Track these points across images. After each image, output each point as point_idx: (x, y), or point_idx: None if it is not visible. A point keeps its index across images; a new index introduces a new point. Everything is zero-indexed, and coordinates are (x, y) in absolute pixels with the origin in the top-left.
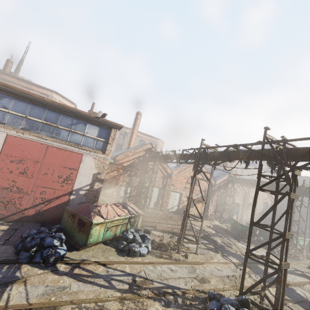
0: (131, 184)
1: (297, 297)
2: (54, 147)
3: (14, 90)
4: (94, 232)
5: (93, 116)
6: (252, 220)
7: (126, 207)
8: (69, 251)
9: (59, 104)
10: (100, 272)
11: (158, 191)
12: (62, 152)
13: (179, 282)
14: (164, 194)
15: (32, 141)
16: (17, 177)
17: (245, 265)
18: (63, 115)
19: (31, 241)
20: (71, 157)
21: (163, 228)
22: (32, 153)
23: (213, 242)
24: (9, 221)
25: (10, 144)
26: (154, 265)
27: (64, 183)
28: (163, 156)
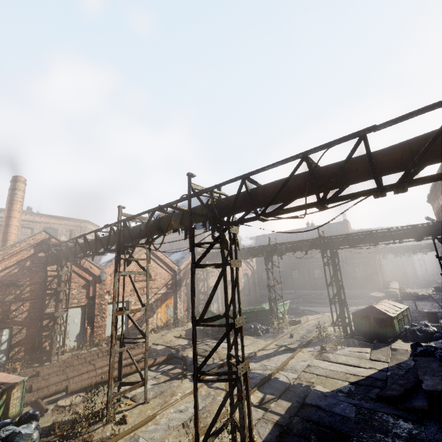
0: (11, 320)
1: (280, 388)
2: None
3: None
4: None
5: None
6: (193, 318)
7: None
8: None
9: None
10: None
11: (81, 312)
12: None
13: None
14: (95, 314)
15: None
16: None
17: (195, 396)
18: None
19: None
20: None
21: (86, 383)
22: None
23: (182, 361)
24: None
25: None
26: None
27: None
28: (70, 248)
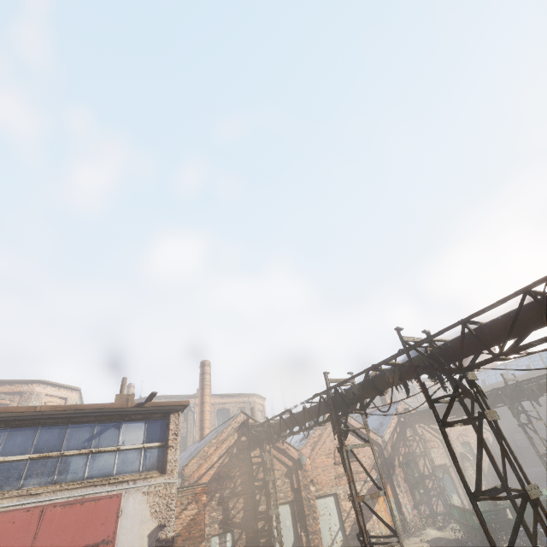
0: (231, 521)
1: None
2: (58, 504)
3: None
4: None
5: (132, 404)
6: (468, 490)
7: None
8: None
9: (65, 408)
10: None
11: (290, 511)
12: (75, 511)
13: None
14: (305, 514)
15: (6, 512)
16: None
17: None
18: (74, 425)
19: None
20: (96, 513)
21: None
22: (5, 544)
23: None
24: None
25: None
26: None
27: None
28: (273, 427)
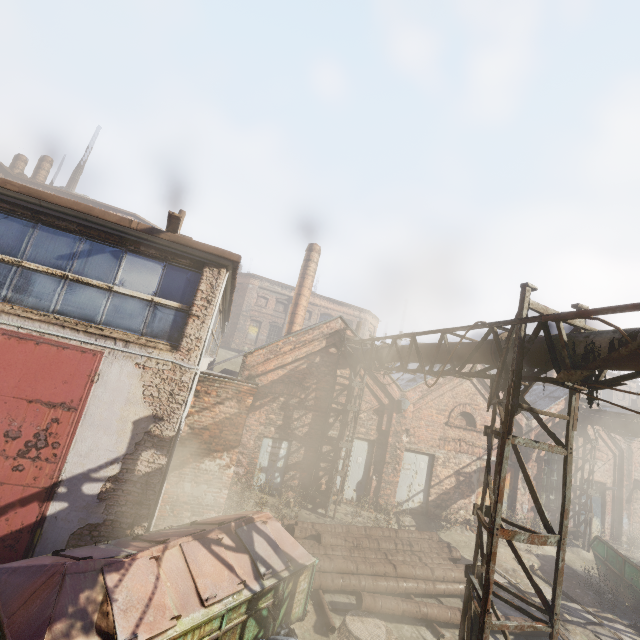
0: (291, 431)
1: None
2: (2, 330)
3: None
4: None
5: (139, 225)
6: None
7: (249, 540)
8: None
9: (22, 189)
10: None
11: (367, 449)
12: (25, 349)
13: None
14: (385, 461)
15: None
16: None
17: None
18: (43, 226)
19: None
20: (57, 364)
21: (388, 607)
22: None
23: None
24: None
25: None
26: None
27: (27, 459)
28: (377, 351)
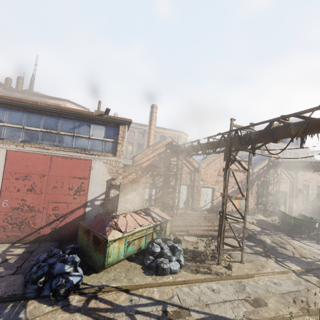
0: (155, 185)
1: None
2: (59, 156)
3: (5, 99)
4: (112, 250)
5: (95, 114)
6: None
7: (149, 213)
8: (87, 274)
9: (55, 107)
10: (121, 302)
11: (186, 188)
12: (68, 161)
13: (225, 309)
14: (194, 192)
15: (34, 153)
16: (25, 194)
17: None
18: (63, 118)
19: (37, 271)
20: (79, 165)
21: (197, 232)
22: (36, 166)
23: (260, 243)
24: (27, 243)
25: (12, 160)
26: (189, 284)
27: (76, 195)
28: (186, 148)
